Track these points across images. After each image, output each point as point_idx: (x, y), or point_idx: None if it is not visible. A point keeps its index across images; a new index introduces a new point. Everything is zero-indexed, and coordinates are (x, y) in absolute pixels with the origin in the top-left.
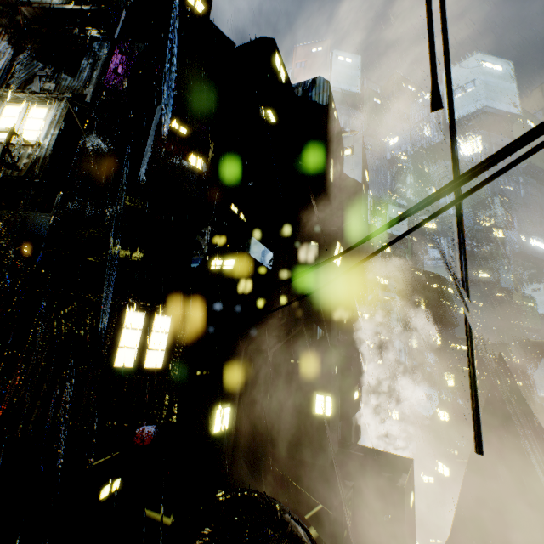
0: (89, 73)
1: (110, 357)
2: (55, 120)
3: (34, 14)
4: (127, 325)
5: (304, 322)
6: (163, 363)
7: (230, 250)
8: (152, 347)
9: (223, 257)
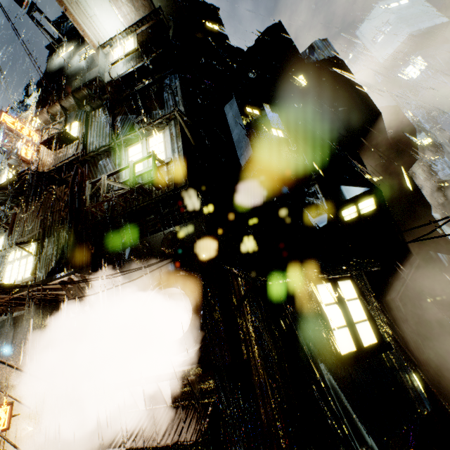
0: (173, 99)
1: (333, 344)
2: (173, 136)
3: (116, 87)
4: (324, 302)
5: (416, 255)
6: (374, 335)
7: (332, 203)
8: (355, 319)
9: (352, 202)
